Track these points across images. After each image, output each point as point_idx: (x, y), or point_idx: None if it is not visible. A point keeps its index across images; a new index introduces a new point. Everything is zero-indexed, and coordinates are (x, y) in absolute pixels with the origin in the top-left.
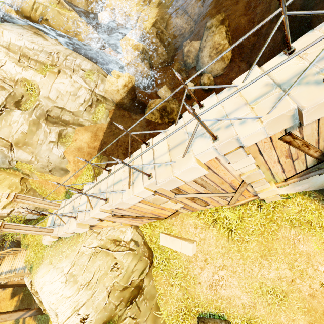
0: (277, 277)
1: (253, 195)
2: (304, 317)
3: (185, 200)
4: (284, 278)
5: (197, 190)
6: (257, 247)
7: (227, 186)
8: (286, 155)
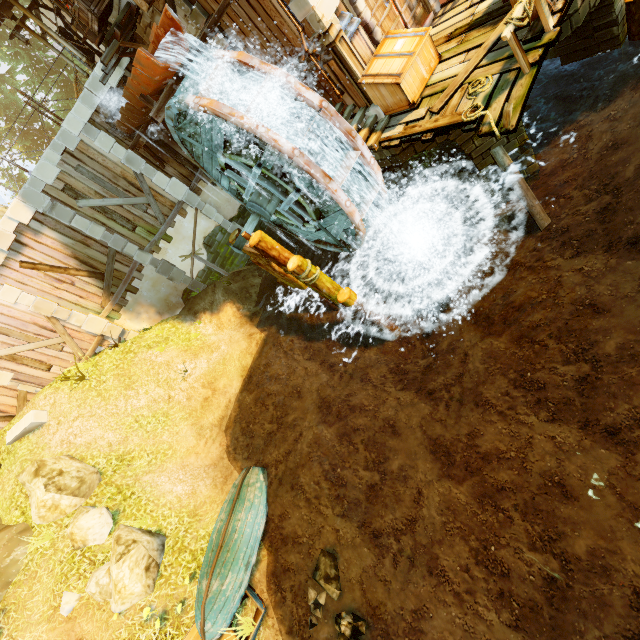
0: (151, 401)
1: (93, 336)
2: (187, 423)
3: (6, 364)
4: (159, 398)
5: (4, 342)
6: (117, 381)
7: (35, 328)
8: (55, 281)
